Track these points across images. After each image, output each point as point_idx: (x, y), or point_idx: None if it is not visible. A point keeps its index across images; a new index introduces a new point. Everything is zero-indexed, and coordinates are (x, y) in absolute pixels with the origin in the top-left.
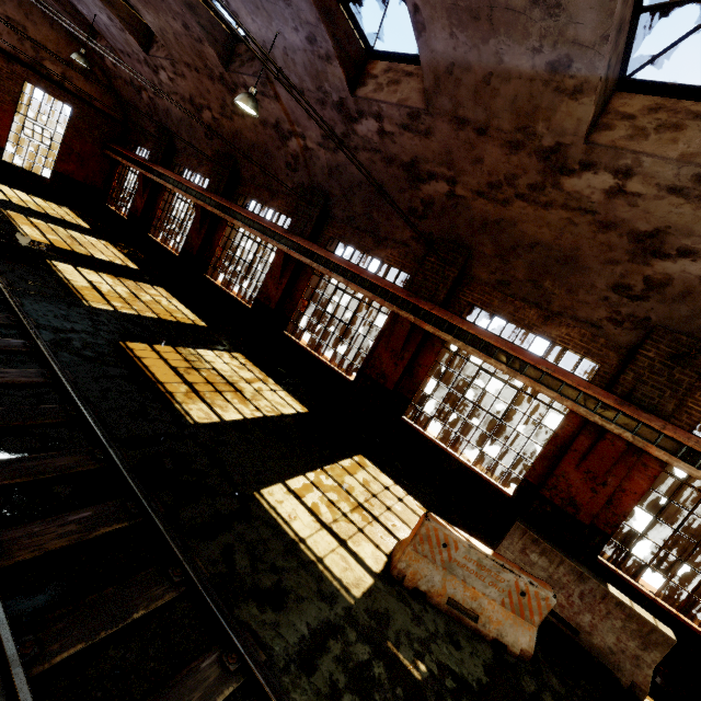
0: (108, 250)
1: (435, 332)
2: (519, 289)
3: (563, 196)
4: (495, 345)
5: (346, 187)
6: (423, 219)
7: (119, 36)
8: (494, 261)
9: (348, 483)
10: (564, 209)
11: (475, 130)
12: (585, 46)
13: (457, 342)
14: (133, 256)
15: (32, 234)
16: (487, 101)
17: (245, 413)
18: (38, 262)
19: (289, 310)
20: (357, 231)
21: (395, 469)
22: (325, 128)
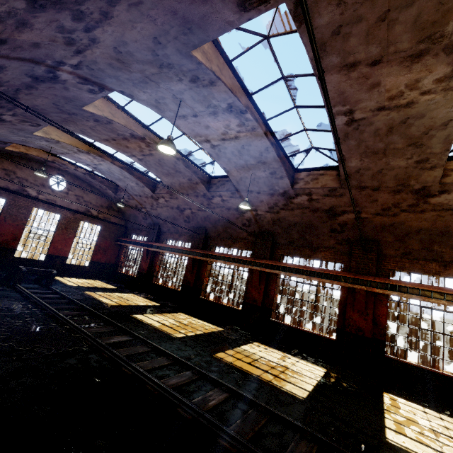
0: (138, 298)
1: (384, 292)
2: (418, 254)
3: (431, 206)
4: (428, 290)
5: (285, 227)
6: (341, 233)
7: (138, 189)
8: (395, 243)
9: (407, 415)
10: (433, 211)
11: (372, 189)
12: (436, 154)
13: (402, 294)
14: (149, 298)
15: (108, 302)
16: (379, 178)
17: (309, 382)
18: (130, 318)
19: (269, 304)
20: (297, 247)
21: (409, 396)
22: (271, 204)
